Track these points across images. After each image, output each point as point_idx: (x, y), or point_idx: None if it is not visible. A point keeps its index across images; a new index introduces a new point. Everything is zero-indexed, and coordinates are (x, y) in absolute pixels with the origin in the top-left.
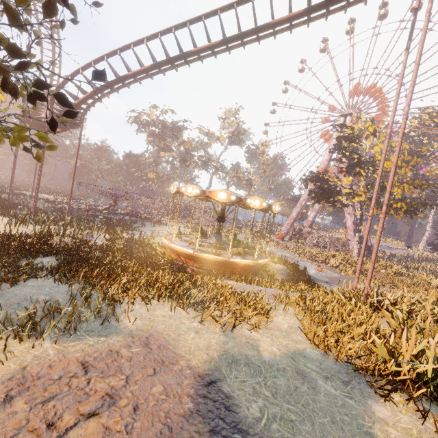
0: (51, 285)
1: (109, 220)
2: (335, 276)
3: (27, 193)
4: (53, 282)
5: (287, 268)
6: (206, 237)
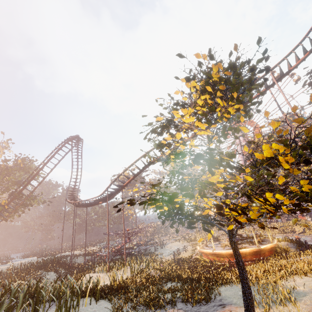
0: (228, 288)
1: (136, 253)
2: (311, 238)
3: (62, 254)
4: (223, 287)
5: (290, 242)
6: (216, 240)
